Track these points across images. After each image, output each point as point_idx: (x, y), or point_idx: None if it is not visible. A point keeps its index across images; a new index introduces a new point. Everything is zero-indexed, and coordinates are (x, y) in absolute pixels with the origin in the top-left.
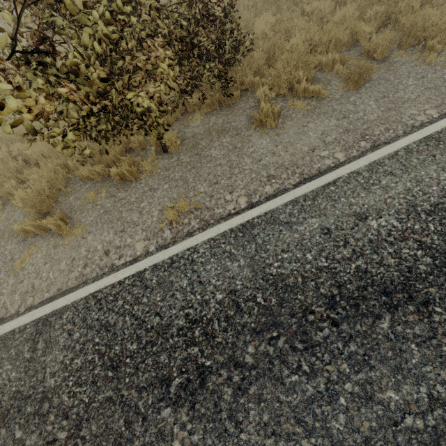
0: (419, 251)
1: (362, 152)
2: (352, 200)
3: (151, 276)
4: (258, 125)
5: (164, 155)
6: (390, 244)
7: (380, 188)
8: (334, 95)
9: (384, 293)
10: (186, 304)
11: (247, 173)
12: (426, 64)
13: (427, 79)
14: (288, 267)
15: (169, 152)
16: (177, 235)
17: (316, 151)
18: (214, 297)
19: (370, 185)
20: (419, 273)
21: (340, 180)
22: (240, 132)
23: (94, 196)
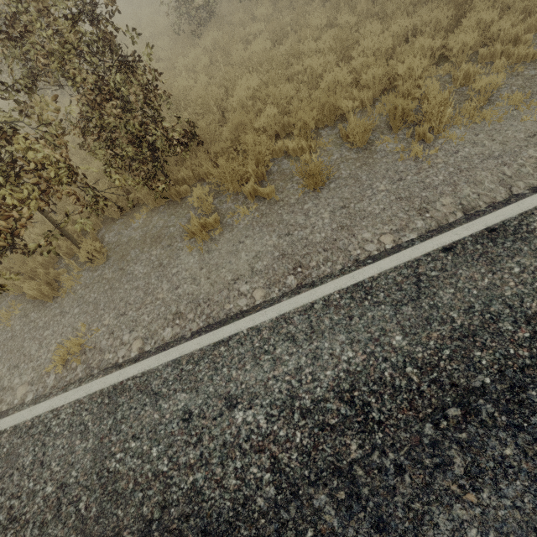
0: (268, 473)
1: (283, 293)
2: (234, 373)
3: (6, 441)
4: (192, 236)
5: (91, 266)
6: (243, 454)
7: (271, 360)
8: (290, 197)
9: (203, 532)
10: (17, 491)
11: (158, 305)
12: (412, 158)
13: (404, 183)
14: (127, 464)
15: (97, 262)
16: (57, 385)
17: (238, 283)
18: (44, 489)
19: (263, 352)
20: (252, 510)
21: (235, 338)
22: (173, 243)
23: (8, 314)
